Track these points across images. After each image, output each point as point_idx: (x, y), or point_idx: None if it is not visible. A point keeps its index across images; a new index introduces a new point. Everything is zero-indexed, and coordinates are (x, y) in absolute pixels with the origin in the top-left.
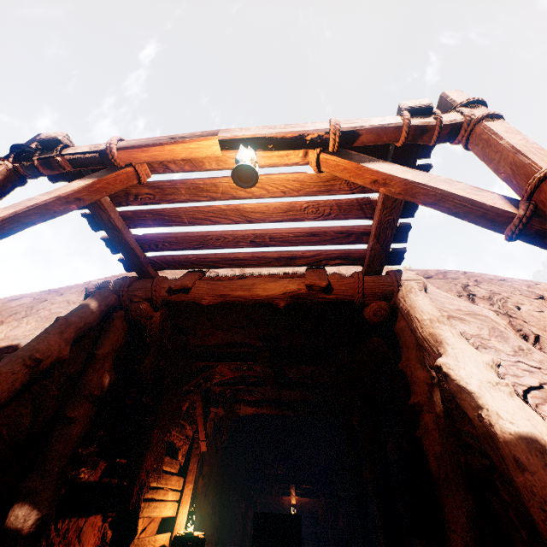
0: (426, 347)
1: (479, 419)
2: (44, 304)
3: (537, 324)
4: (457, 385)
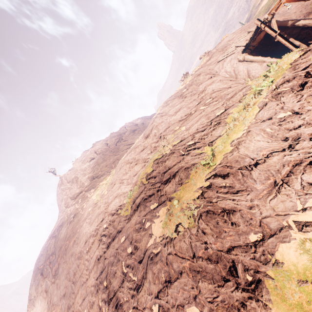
0: (288, 26)
1: (302, 25)
2: (241, 67)
3: (284, 18)
4: (298, 24)
